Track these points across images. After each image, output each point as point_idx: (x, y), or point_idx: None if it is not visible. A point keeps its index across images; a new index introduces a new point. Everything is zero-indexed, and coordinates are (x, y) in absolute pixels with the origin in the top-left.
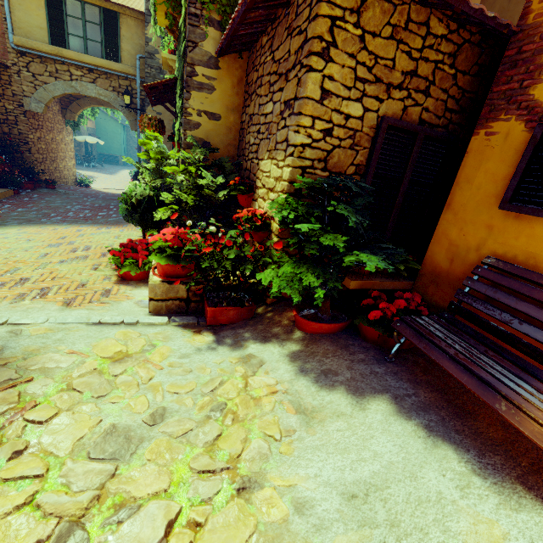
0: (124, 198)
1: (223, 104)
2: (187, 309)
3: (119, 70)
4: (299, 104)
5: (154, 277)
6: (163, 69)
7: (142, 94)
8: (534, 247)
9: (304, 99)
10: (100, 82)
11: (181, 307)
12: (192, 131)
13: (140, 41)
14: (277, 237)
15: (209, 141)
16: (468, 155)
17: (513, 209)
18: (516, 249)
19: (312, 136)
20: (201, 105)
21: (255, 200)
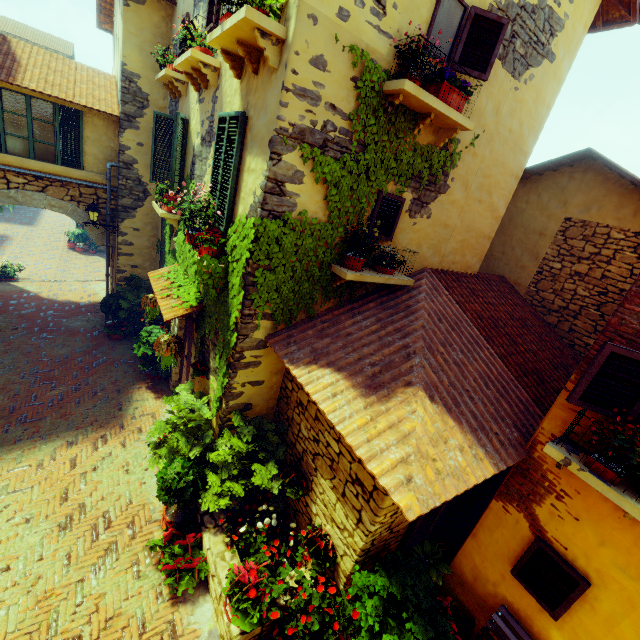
0: (163, 484)
1: (267, 371)
2: (259, 637)
3: (81, 178)
4: (376, 508)
5: (232, 626)
6: (143, 181)
7: (112, 203)
8: (531, 613)
9: (381, 509)
10: (52, 190)
11: (255, 639)
12: (234, 400)
13: (111, 144)
14: (346, 579)
15: (251, 402)
16: (490, 511)
17: (520, 582)
18: (520, 605)
19: (383, 521)
20: (246, 378)
21: (312, 500)
